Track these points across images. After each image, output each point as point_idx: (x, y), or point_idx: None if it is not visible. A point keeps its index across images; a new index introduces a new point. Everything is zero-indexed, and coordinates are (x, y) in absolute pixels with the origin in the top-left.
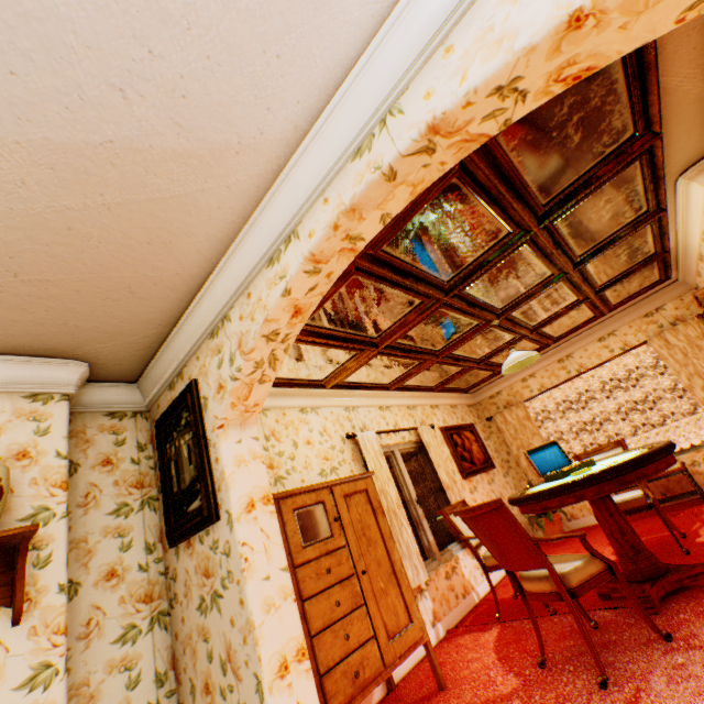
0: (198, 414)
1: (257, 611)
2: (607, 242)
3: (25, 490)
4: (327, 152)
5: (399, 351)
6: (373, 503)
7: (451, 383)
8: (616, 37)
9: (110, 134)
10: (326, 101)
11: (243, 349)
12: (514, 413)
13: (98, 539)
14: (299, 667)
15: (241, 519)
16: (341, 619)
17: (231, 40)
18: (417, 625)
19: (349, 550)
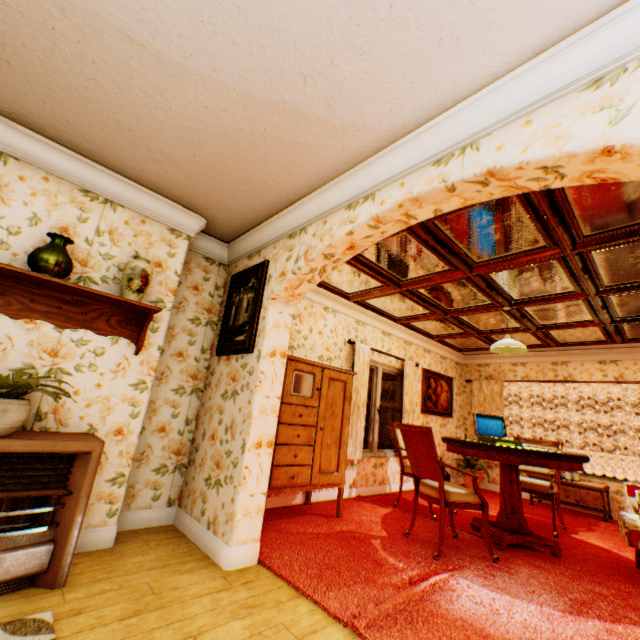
0: (262, 284)
1: (257, 410)
2: (638, 285)
3: (156, 286)
4: (418, 151)
5: (416, 298)
6: (346, 392)
7: (450, 339)
8: (636, 169)
9: (286, 99)
10: (433, 116)
11: (307, 257)
12: (491, 385)
13: (179, 331)
14: (267, 449)
15: (265, 358)
16: (296, 445)
17: (385, 66)
18: (340, 475)
19: (317, 411)
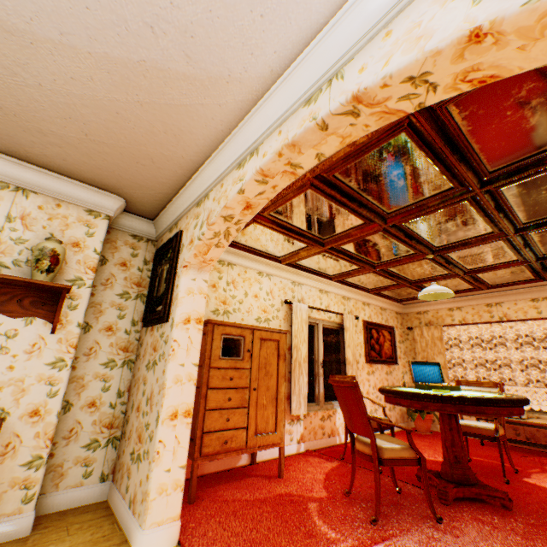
0: (176, 253)
1: (170, 380)
2: None
3: (73, 265)
4: (289, 95)
5: (342, 254)
6: (280, 351)
7: (386, 291)
8: (516, 55)
9: (144, 56)
10: (297, 54)
11: (209, 221)
12: (431, 331)
13: (107, 307)
14: (184, 419)
15: (178, 326)
16: (228, 409)
17: None
18: (279, 435)
19: (250, 372)
